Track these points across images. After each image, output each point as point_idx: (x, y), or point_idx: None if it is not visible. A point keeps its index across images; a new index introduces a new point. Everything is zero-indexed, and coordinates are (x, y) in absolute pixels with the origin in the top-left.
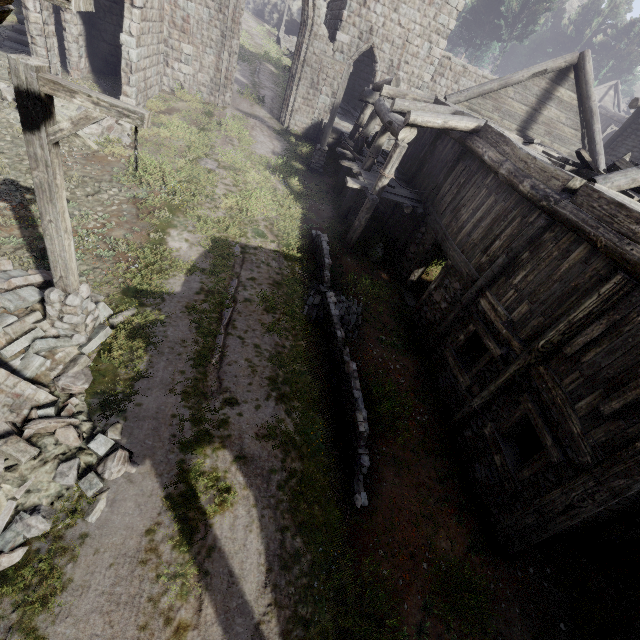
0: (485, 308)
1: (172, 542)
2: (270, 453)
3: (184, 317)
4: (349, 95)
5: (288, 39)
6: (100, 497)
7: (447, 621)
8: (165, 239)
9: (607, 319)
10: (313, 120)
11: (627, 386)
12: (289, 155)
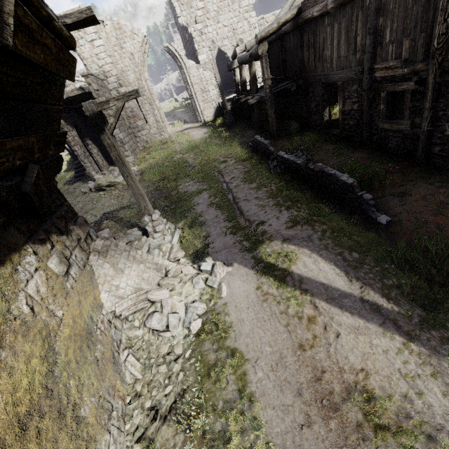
0: (382, 75)
1: (274, 286)
2: (301, 229)
3: (210, 209)
4: (224, 85)
5: (180, 96)
6: (221, 285)
7: None
8: (179, 191)
9: None
10: (214, 107)
11: None
12: (213, 129)
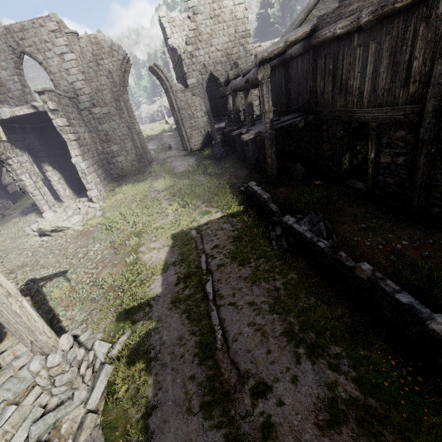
0: None
1: None
2: None
3: (172, 313)
4: (216, 112)
5: (171, 118)
6: None
7: None
8: (138, 257)
9: None
10: (203, 135)
11: None
12: (199, 161)
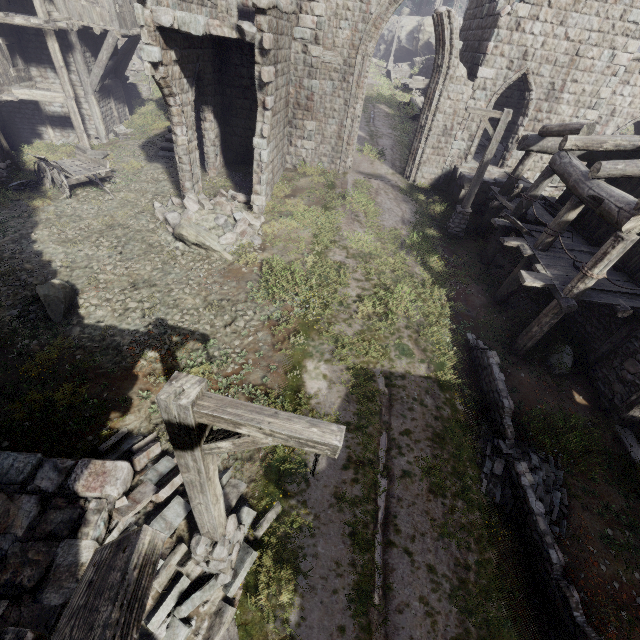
0: None
1: None
2: None
3: (334, 516)
4: None
5: (398, 69)
6: None
7: None
8: (303, 378)
9: None
10: (444, 169)
11: None
12: (421, 220)
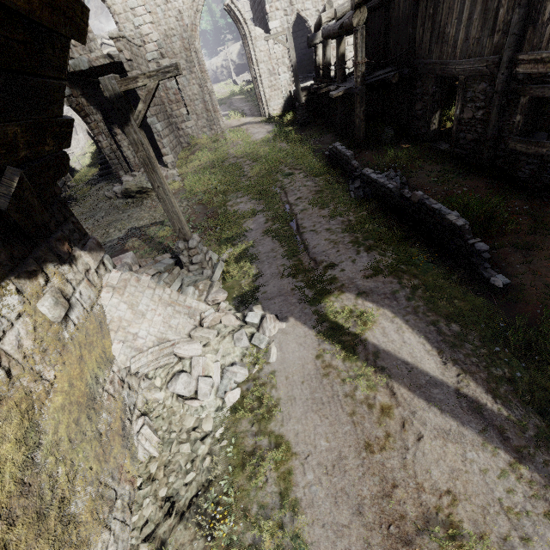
0: (527, 71)
1: (340, 356)
2: (384, 282)
3: (265, 238)
4: (300, 67)
5: (240, 77)
6: (270, 346)
7: None
8: (228, 209)
9: None
10: (284, 97)
11: None
12: (280, 127)
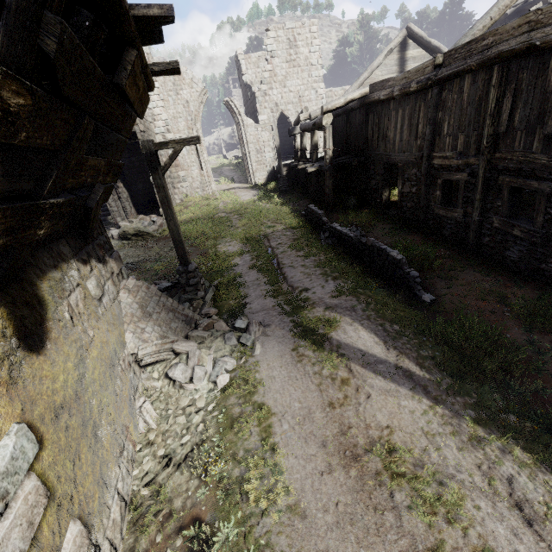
0: (439, 163)
1: (311, 348)
2: (346, 299)
3: (251, 271)
4: (282, 150)
5: (230, 153)
6: (255, 343)
7: (551, 332)
8: (218, 250)
9: (509, 92)
10: (268, 170)
11: (548, 107)
12: (264, 192)
